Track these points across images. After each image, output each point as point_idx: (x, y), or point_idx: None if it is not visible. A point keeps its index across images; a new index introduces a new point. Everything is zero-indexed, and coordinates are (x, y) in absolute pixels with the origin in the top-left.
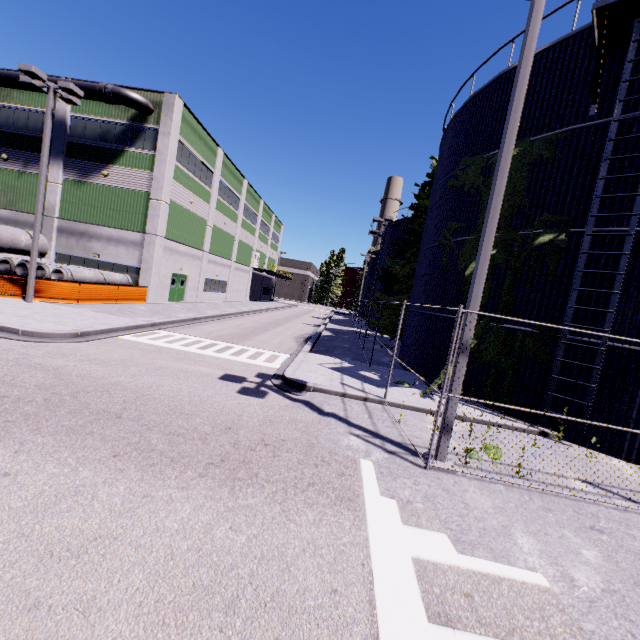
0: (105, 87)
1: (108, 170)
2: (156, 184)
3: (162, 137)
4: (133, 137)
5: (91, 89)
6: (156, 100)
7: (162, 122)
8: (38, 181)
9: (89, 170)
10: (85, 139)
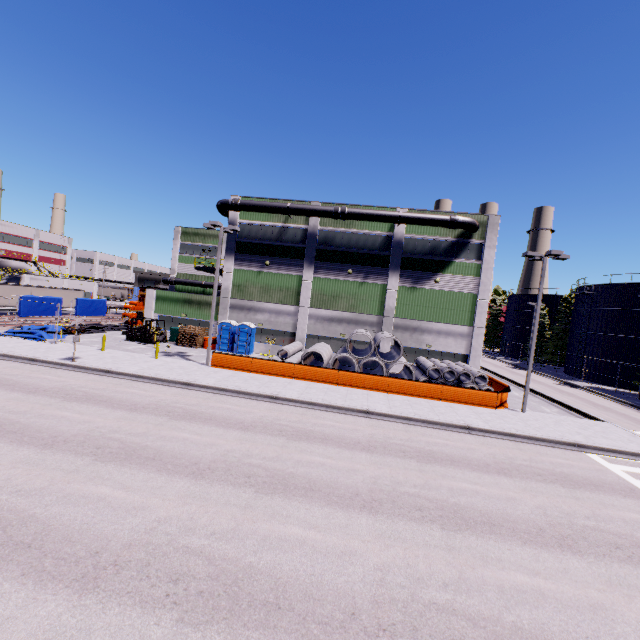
0: (457, 219)
1: (437, 277)
2: (483, 287)
3: (487, 250)
4: (458, 250)
5: (443, 220)
6: (479, 220)
7: (487, 238)
8: (534, 324)
9: (420, 278)
10: (415, 253)
